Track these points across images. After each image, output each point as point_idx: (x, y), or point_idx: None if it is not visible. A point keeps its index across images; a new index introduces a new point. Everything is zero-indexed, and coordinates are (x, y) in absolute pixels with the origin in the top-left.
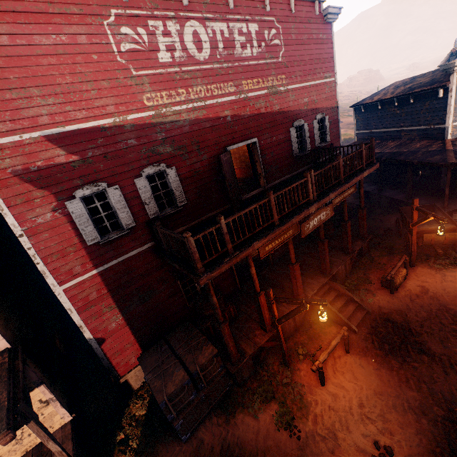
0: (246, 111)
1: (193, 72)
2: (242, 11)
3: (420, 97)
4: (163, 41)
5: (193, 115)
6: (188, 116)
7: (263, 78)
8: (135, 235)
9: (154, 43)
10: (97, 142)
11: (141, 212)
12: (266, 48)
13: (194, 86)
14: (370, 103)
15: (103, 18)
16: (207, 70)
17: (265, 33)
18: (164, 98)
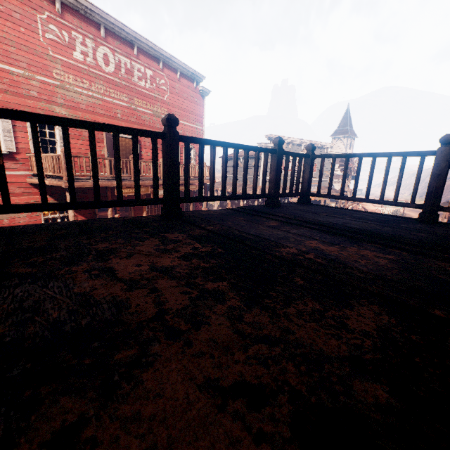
0: (134, 117)
1: (98, 75)
2: (143, 60)
3: (251, 159)
4: (80, 47)
5: (91, 100)
6: (86, 99)
7: (151, 104)
8: (12, 159)
9: (73, 45)
10: (3, 80)
11: (24, 145)
12: (156, 88)
13: (97, 84)
14: (229, 157)
15: (38, 12)
16: (109, 79)
17: (157, 79)
18: (70, 79)
